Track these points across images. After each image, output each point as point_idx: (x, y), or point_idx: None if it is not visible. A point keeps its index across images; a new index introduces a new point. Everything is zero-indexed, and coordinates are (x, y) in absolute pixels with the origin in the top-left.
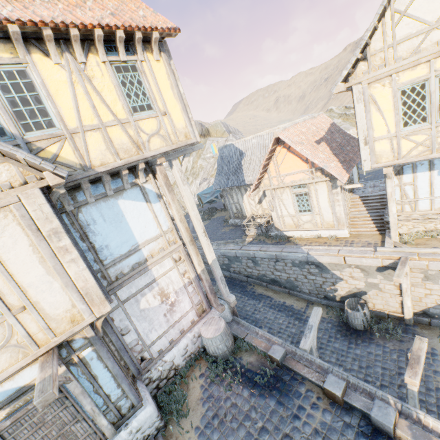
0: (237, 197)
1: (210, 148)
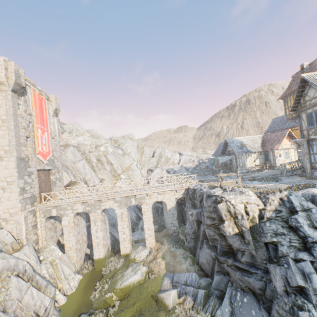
0: (244, 159)
1: (147, 152)
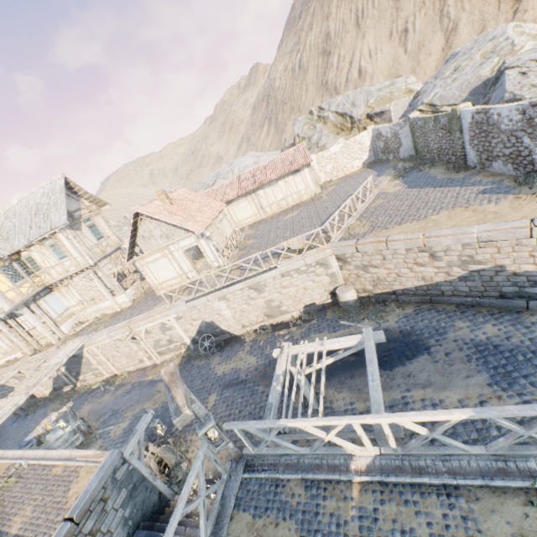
0: None
1: None
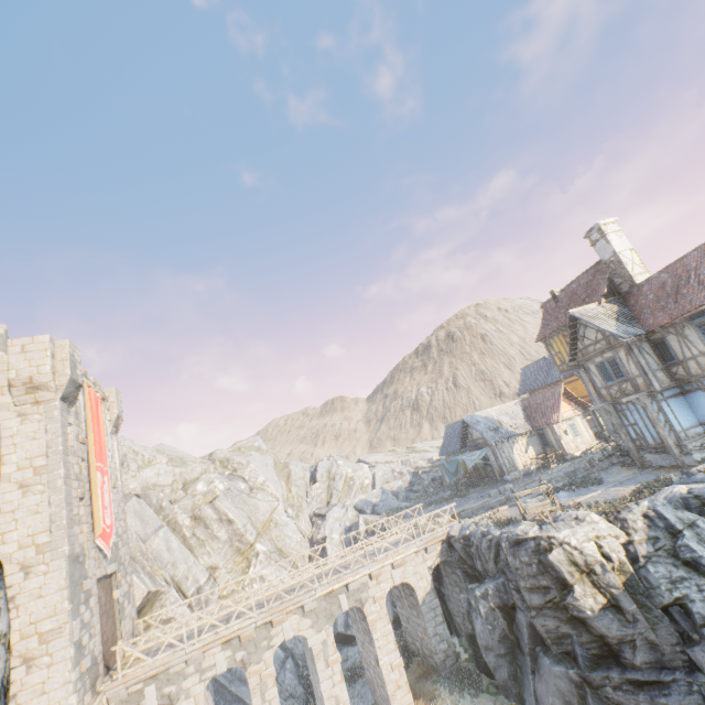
0: (508, 450)
1: (298, 473)
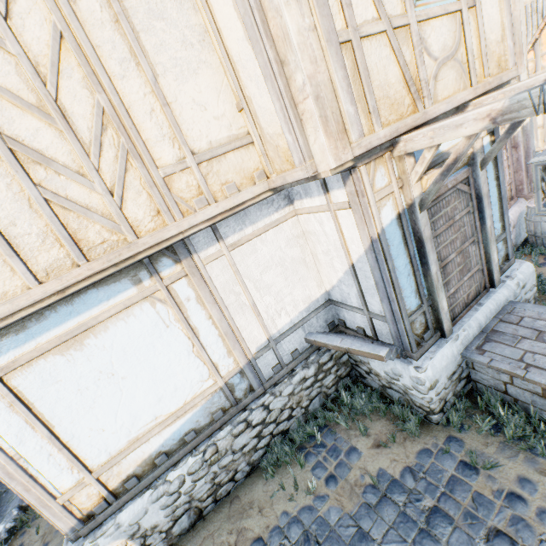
0: None
1: None
